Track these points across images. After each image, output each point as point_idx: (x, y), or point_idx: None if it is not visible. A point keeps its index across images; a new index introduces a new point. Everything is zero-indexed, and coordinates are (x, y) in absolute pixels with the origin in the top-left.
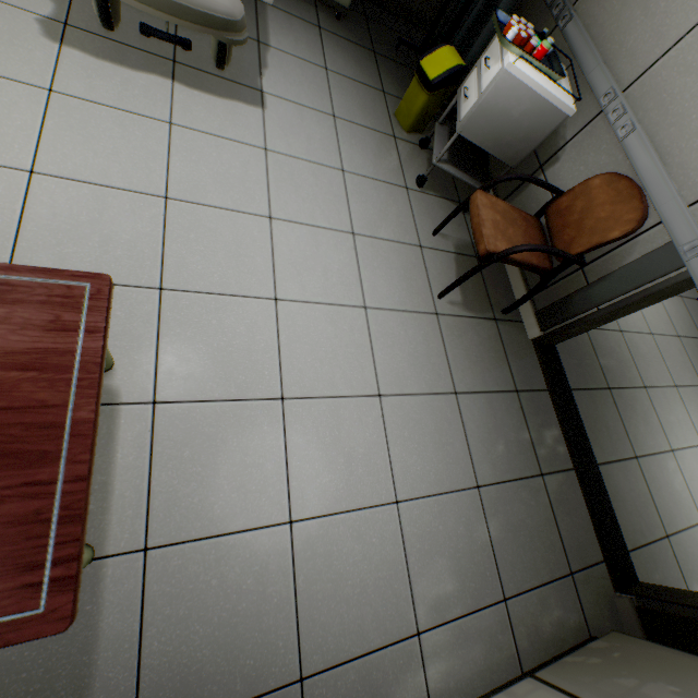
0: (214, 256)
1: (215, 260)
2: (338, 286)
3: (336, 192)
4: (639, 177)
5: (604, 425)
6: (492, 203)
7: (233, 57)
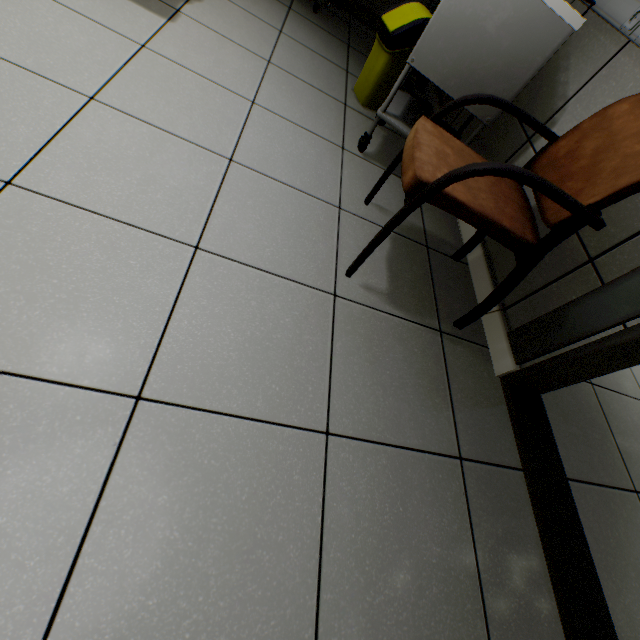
0: None
1: None
2: (161, 206)
3: (229, 115)
4: None
5: (633, 565)
6: (443, 135)
7: None
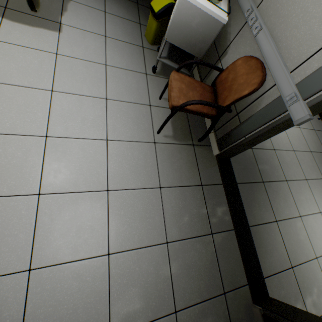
0: (8, 113)
1: (9, 115)
2: (91, 128)
3: (99, 76)
4: (264, 57)
5: (257, 203)
6: (181, 78)
7: (46, 5)
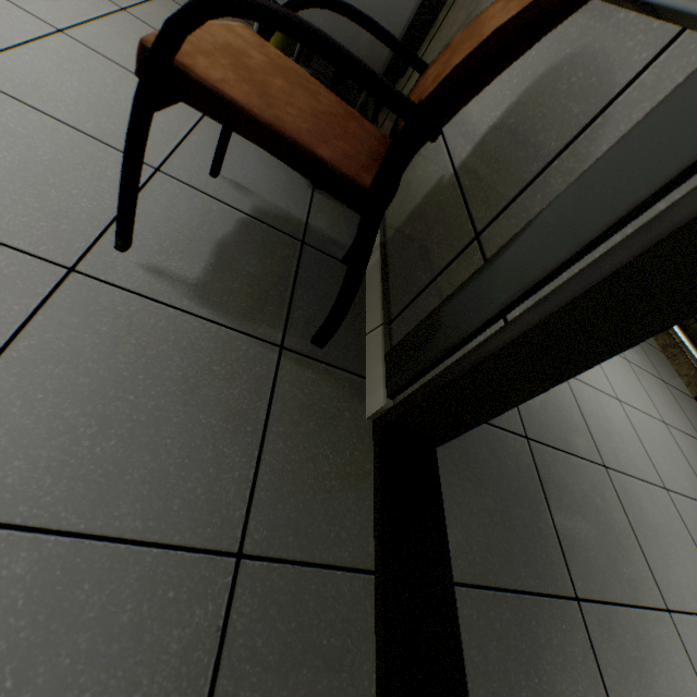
0: None
1: None
2: None
3: None
4: None
5: None
6: (265, 47)
7: None
